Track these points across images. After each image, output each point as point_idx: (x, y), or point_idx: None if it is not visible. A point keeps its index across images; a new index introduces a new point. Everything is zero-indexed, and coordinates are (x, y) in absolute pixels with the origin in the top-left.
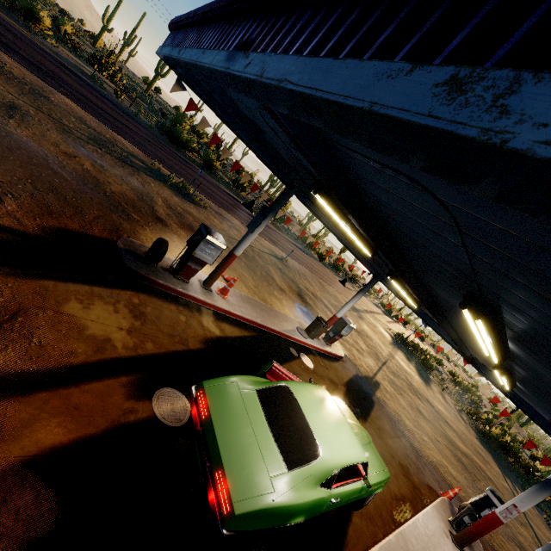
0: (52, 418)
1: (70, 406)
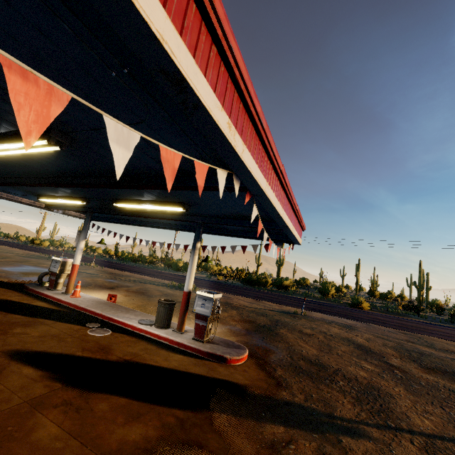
0: None
1: None
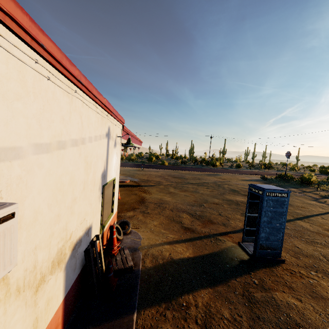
0: None
1: None
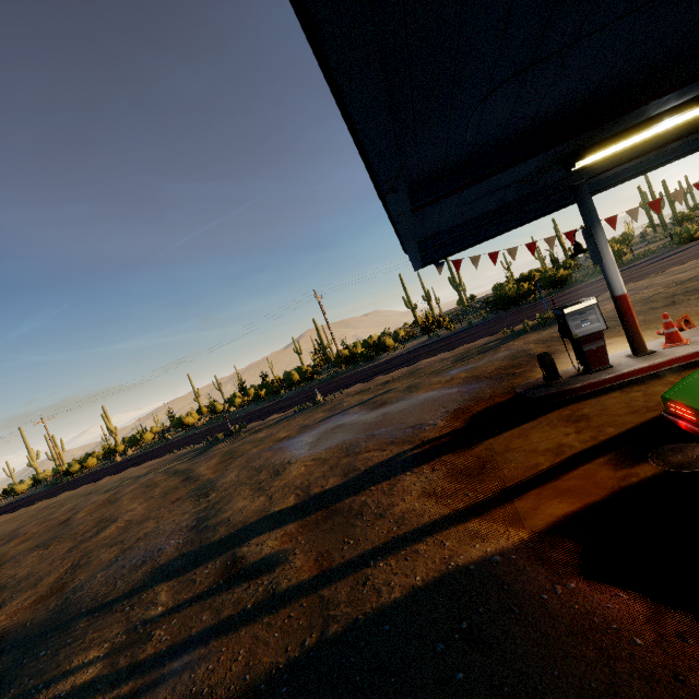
0: (551, 501)
1: (560, 491)
